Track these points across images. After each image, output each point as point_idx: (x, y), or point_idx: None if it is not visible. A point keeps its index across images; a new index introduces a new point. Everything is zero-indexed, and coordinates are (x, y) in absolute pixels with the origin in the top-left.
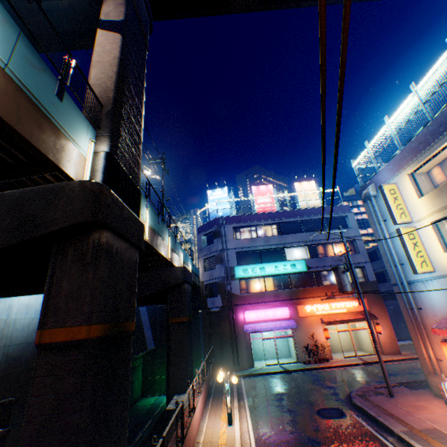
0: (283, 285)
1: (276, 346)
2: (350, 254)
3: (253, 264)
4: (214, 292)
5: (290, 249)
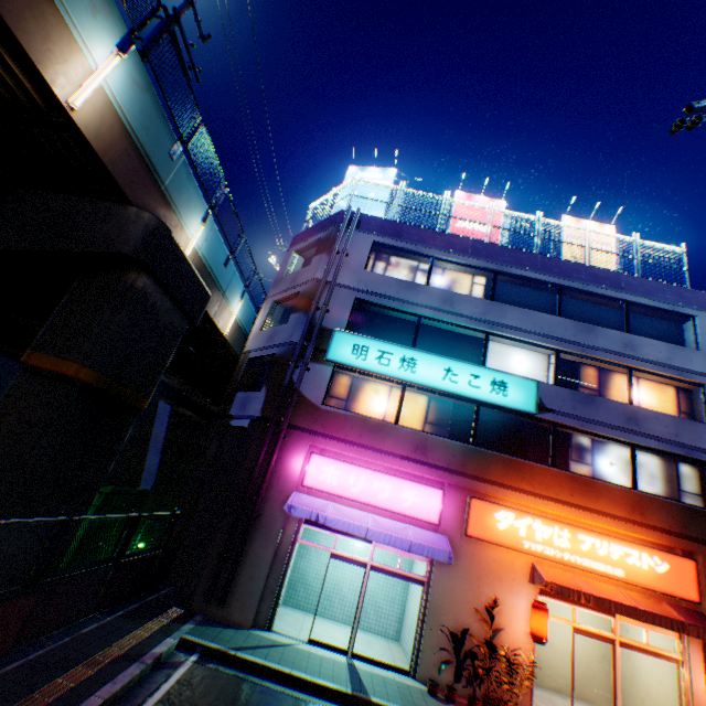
0: (452, 430)
1: (362, 594)
2: (679, 417)
3: (389, 342)
4: (262, 385)
5: (504, 348)
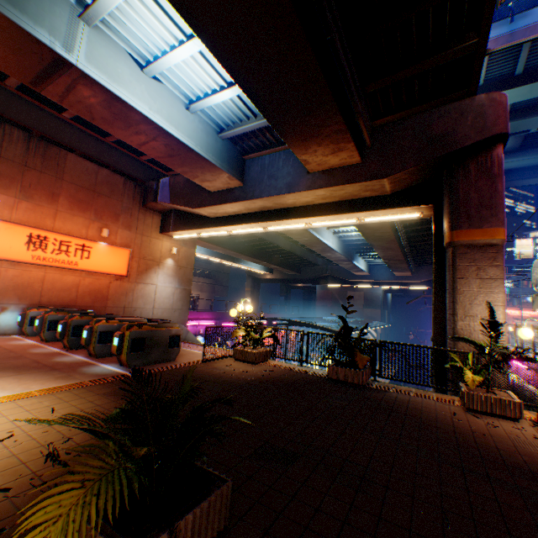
0: None
1: None
2: None
3: None
4: None
5: None
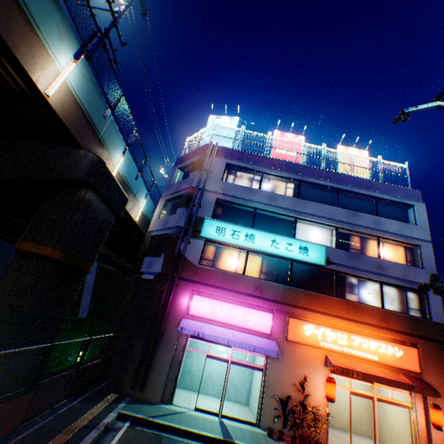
0: (277, 276)
1: (226, 379)
2: (406, 265)
3: (238, 225)
4: (160, 252)
5: (306, 226)
